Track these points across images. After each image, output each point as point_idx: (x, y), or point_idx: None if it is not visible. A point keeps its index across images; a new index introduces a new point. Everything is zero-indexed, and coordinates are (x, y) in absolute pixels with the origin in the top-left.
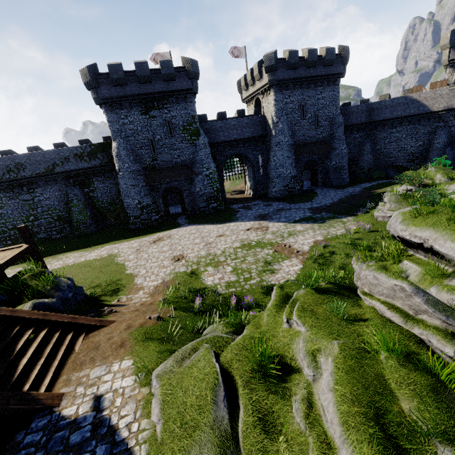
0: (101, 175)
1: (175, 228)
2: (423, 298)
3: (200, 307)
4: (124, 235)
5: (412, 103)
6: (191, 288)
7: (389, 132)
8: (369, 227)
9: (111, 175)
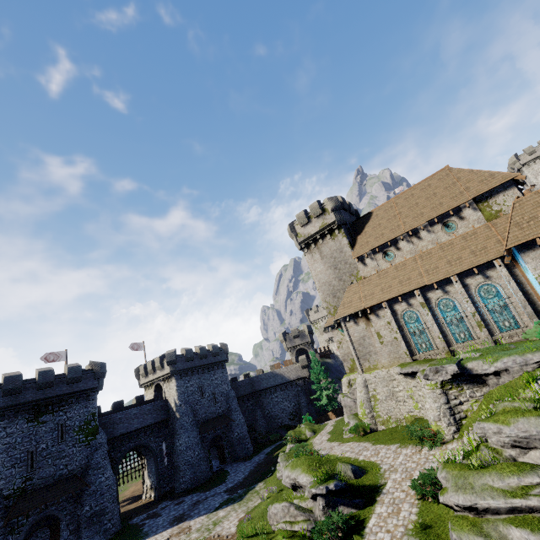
0: None
1: None
2: (294, 507)
3: None
4: None
5: (277, 375)
6: None
7: (271, 398)
8: (275, 488)
9: None
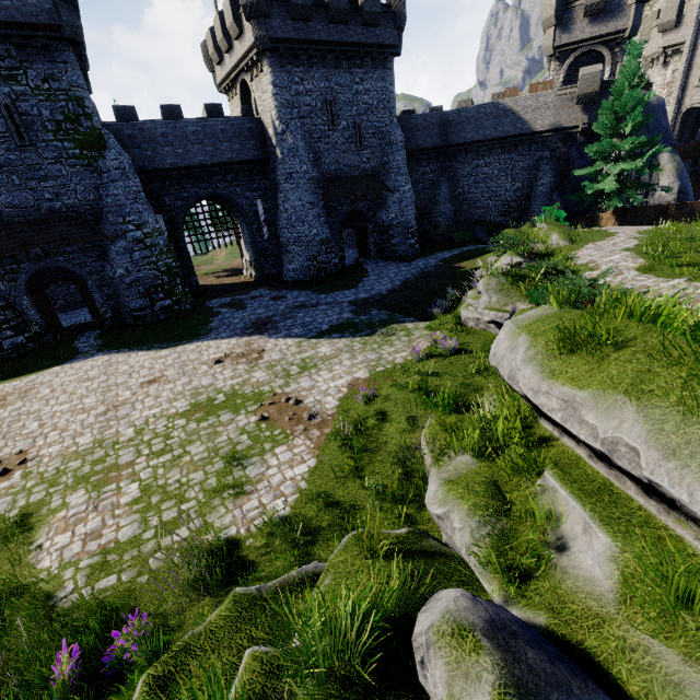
0: None
1: (58, 365)
2: None
3: None
4: None
5: (506, 115)
6: None
7: (475, 165)
8: (453, 345)
9: None
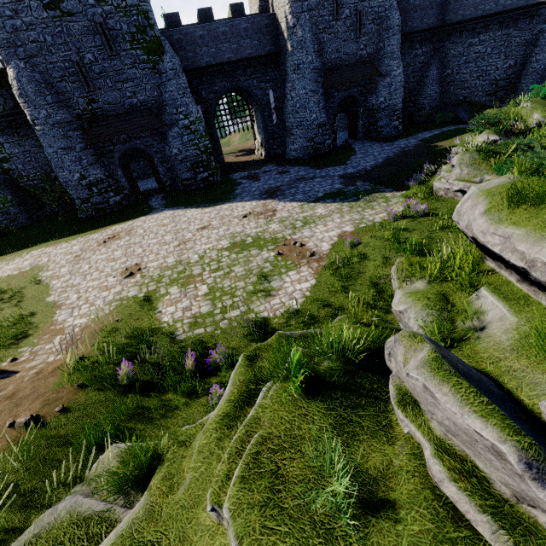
0: (11, 133)
1: (143, 216)
2: None
3: (132, 376)
4: (67, 230)
5: None
6: (137, 328)
7: (468, 44)
8: (424, 208)
9: (31, 132)
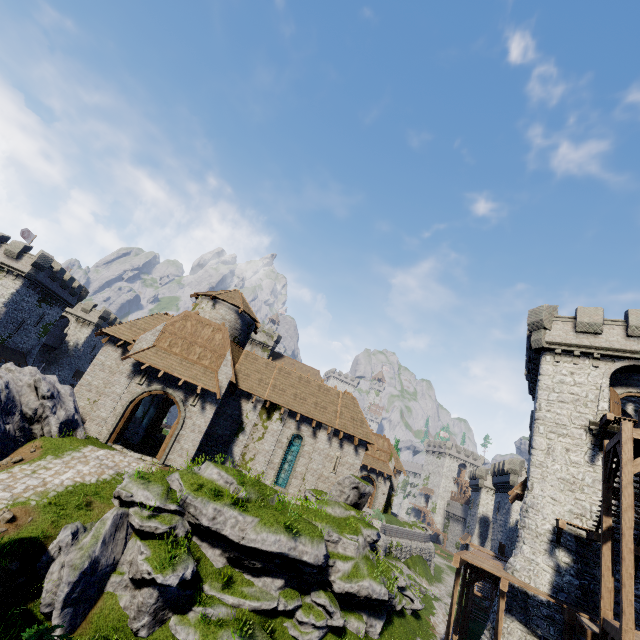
0: None
1: None
2: None
3: None
4: None
5: None
6: None
7: None
8: None
9: None
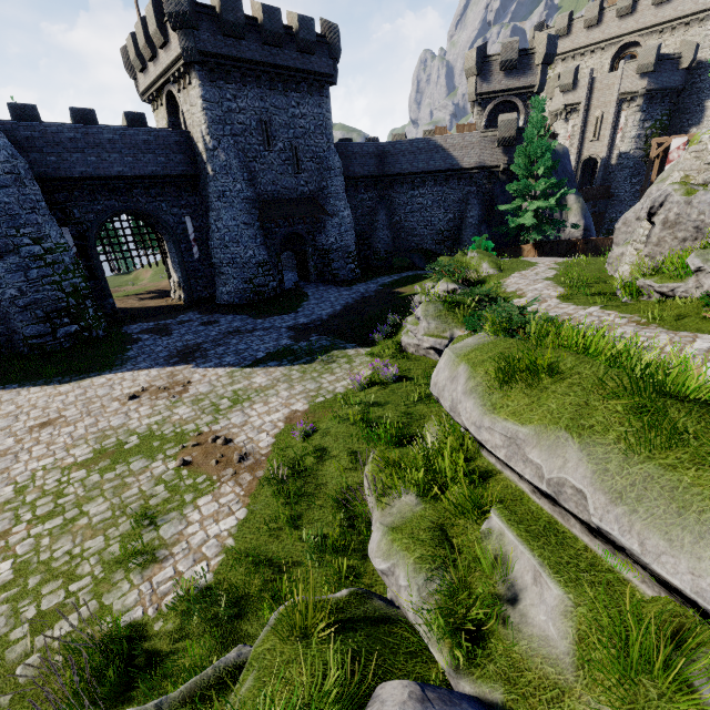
0: None
1: None
2: None
3: None
4: None
5: (437, 151)
6: None
7: (411, 195)
8: (395, 372)
9: None
